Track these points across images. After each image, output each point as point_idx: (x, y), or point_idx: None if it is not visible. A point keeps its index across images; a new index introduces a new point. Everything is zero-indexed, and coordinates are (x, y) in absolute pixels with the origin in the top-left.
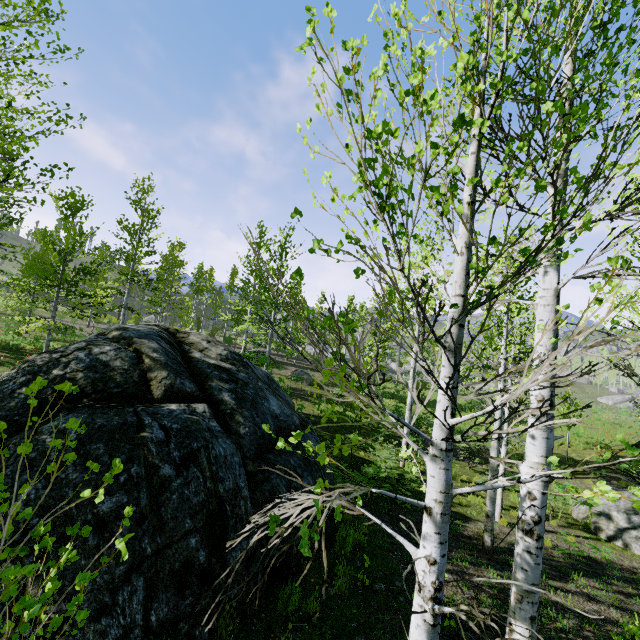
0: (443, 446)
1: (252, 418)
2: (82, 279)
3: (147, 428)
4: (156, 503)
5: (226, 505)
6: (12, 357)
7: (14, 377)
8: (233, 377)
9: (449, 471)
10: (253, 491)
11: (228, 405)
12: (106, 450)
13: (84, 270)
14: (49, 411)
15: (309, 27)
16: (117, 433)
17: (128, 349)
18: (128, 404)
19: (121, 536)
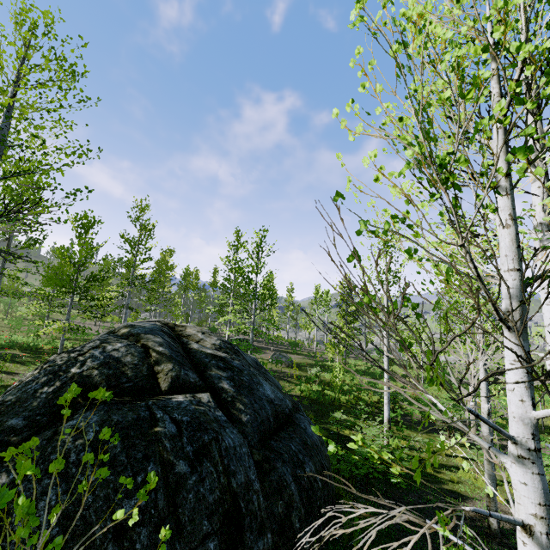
0: (531, 445)
1: (251, 404)
2: (92, 285)
3: (159, 422)
4: (173, 504)
5: (240, 501)
6: (32, 356)
7: (37, 377)
8: (229, 365)
9: (544, 476)
10: (261, 482)
11: (228, 393)
12: (123, 448)
13: (94, 277)
14: (82, 421)
15: (354, 10)
16: (132, 429)
17: (136, 344)
18: (139, 398)
19: (140, 545)
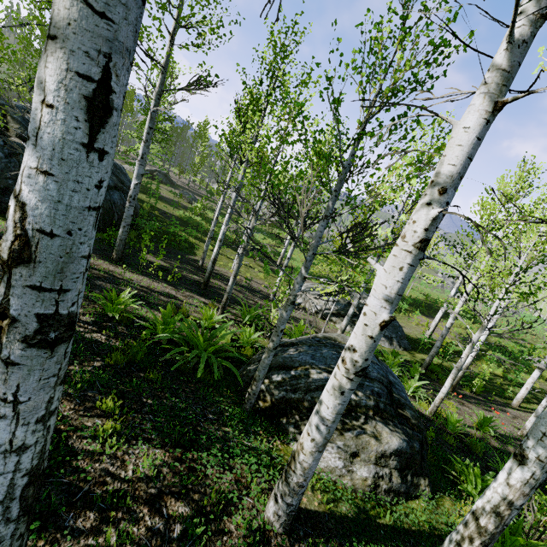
0: None
1: None
2: None
3: None
4: None
5: None
6: None
7: None
8: None
9: None
10: None
11: None
12: None
13: None
14: None
15: None
16: None
17: None
18: None
19: None
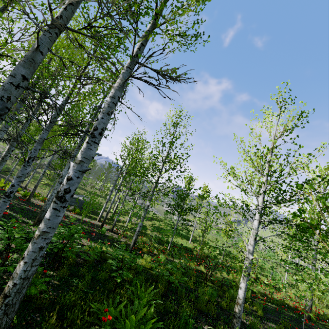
0: None
1: None
2: None
3: None
4: None
5: None
6: None
7: None
8: None
9: None
10: None
11: None
12: None
13: None
14: None
15: None
16: None
17: None
18: None
19: None
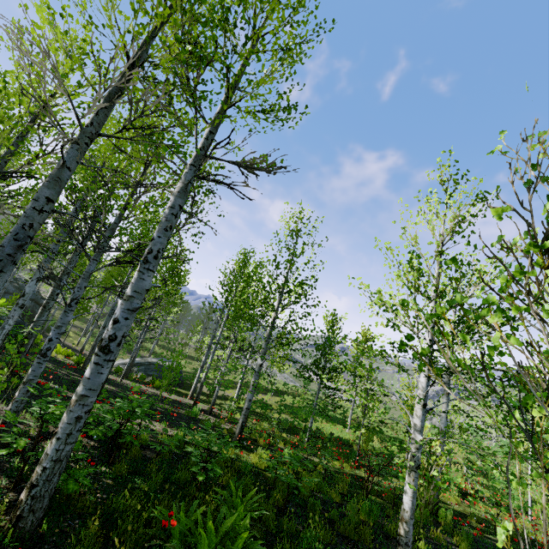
0: None
1: None
2: None
3: None
4: None
5: None
6: None
7: None
8: None
9: None
10: None
11: None
12: None
13: None
14: None
15: None
16: None
17: None
18: None
19: None
